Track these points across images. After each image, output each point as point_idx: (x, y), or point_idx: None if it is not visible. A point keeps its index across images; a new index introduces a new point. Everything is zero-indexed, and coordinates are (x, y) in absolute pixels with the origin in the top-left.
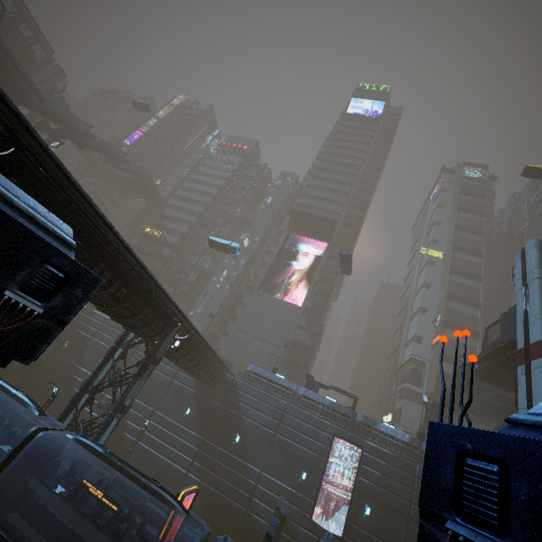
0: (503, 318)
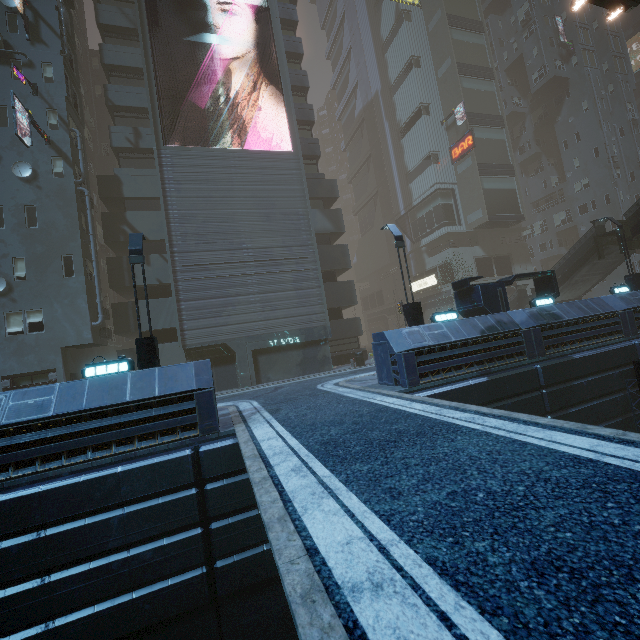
0: None
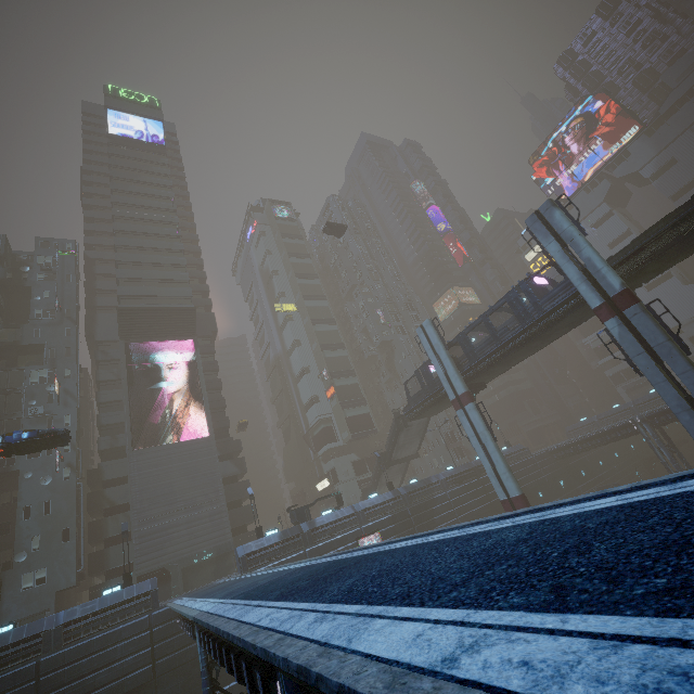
0: (418, 375)
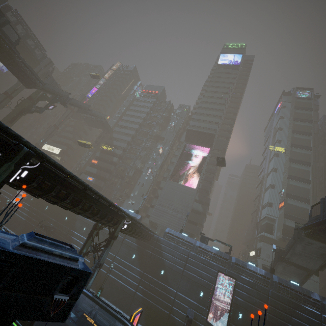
0: (321, 202)
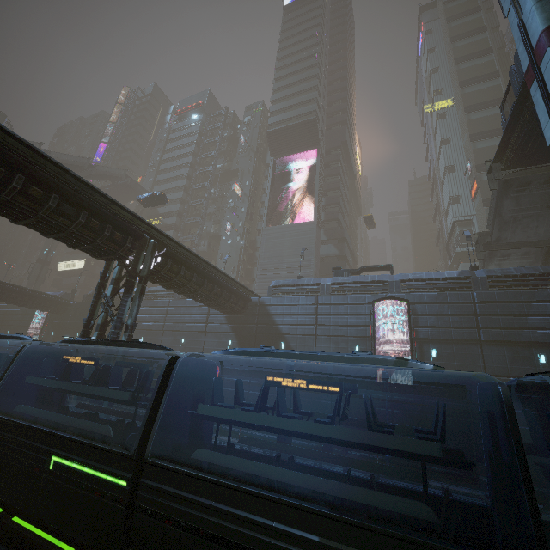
0: (511, 75)
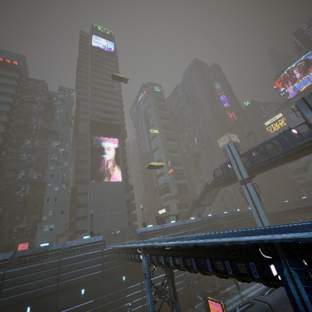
0: (221, 167)
